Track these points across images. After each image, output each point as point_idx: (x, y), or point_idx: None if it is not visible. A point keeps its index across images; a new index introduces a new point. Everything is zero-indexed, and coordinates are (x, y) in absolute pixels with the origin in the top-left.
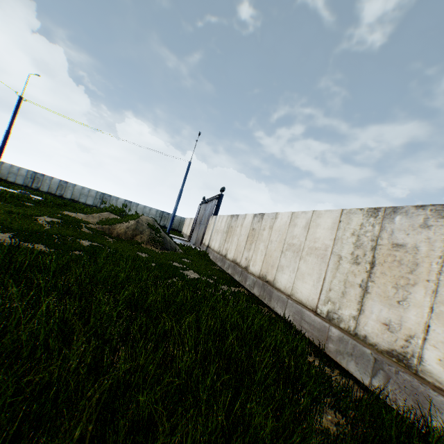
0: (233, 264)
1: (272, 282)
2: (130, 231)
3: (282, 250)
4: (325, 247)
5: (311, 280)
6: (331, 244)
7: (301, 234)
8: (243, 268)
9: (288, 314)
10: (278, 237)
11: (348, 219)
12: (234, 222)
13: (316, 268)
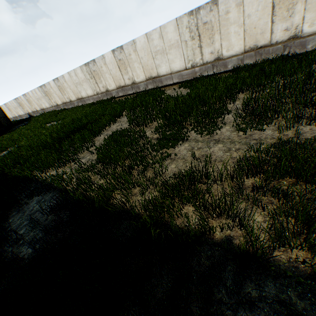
0: None
1: None
2: None
3: None
4: None
5: None
6: None
7: None
8: None
9: None
10: None
11: None
12: None
13: None
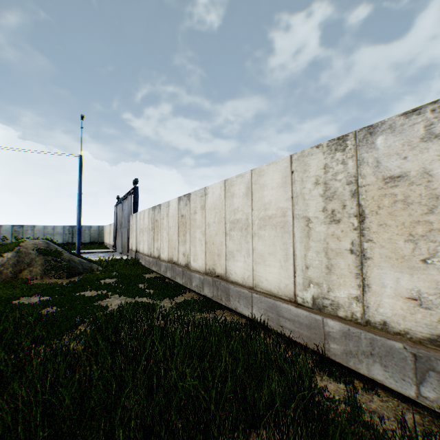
0: (170, 265)
1: (224, 275)
2: (10, 268)
3: (226, 232)
4: (281, 212)
5: (275, 261)
6: (289, 206)
7: (244, 205)
8: (183, 267)
9: (259, 313)
10: (215, 217)
11: (304, 165)
12: (158, 214)
13: (278, 243)
